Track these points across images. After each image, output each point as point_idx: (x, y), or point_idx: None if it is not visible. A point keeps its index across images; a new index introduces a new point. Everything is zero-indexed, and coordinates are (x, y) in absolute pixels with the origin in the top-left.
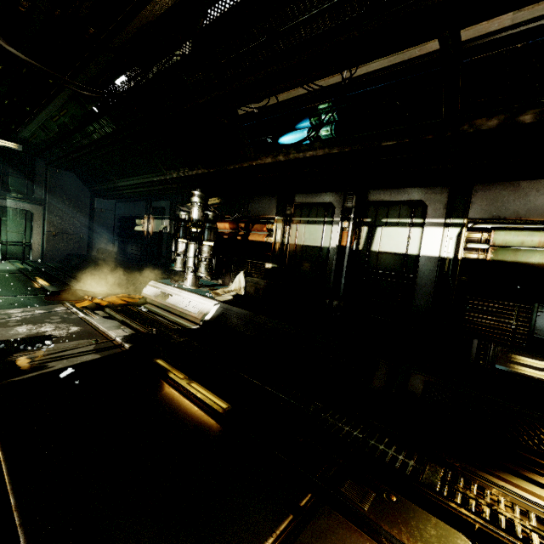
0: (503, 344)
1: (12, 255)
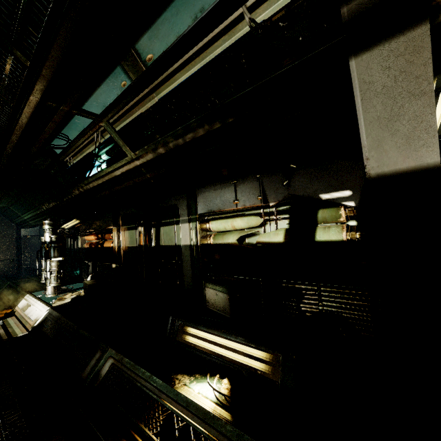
0: (181, 319)
1: None
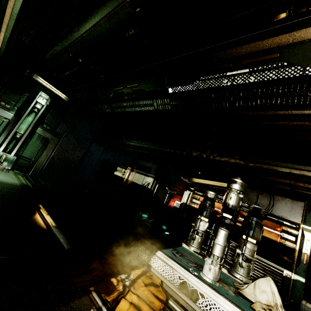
0: None
1: (18, 167)
